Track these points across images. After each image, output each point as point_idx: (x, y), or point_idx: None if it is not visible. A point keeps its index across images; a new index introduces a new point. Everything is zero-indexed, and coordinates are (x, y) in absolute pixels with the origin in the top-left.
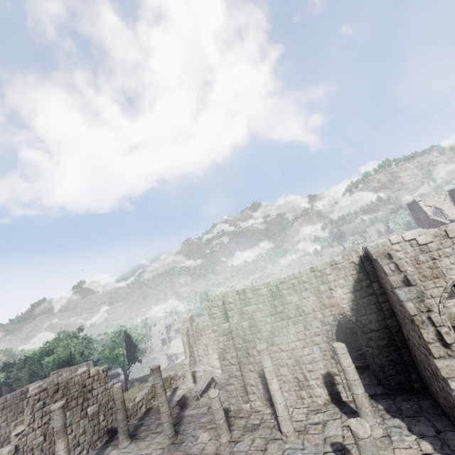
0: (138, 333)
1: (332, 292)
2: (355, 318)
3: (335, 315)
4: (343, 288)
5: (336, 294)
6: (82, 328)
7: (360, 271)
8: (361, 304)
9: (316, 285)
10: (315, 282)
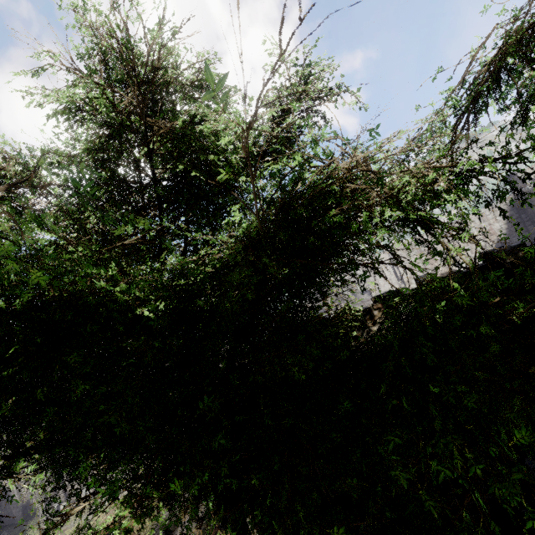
0: None
1: (491, 226)
2: (508, 240)
3: (494, 240)
4: (499, 222)
5: (494, 227)
6: None
7: (511, 210)
8: (512, 230)
9: (478, 224)
10: (478, 222)
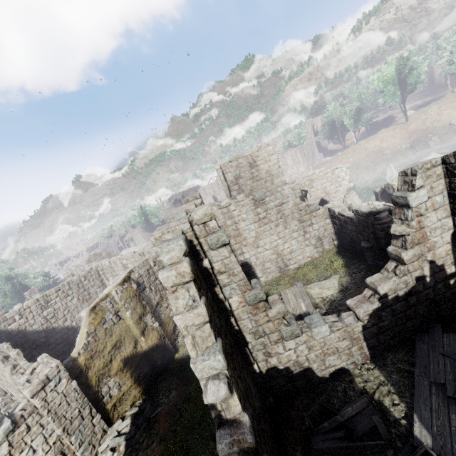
0: (30, 284)
1: None
2: None
3: None
4: None
5: None
6: (11, 268)
7: None
8: None
9: None
10: None
